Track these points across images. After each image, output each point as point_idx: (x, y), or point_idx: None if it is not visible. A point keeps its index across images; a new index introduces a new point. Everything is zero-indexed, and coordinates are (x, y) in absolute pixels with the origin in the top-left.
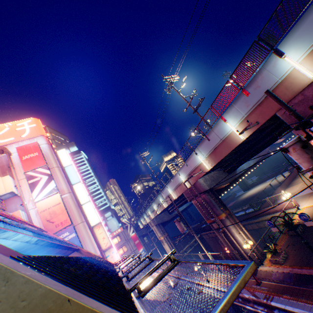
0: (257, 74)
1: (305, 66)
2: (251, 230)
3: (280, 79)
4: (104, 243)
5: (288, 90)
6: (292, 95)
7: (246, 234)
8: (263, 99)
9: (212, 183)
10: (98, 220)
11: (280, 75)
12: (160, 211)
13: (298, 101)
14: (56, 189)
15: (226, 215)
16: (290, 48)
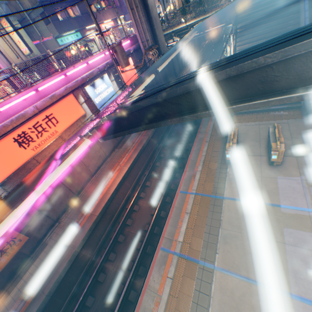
0: None
1: None
2: None
3: None
4: None
5: None
6: None
7: (182, 0)
8: None
9: None
10: None
11: None
12: None
13: None
14: None
15: None
16: None
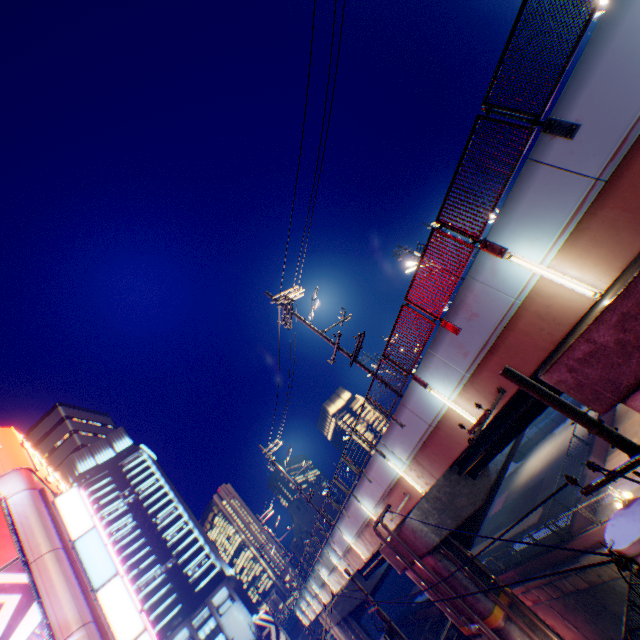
0: (463, 290)
1: (565, 272)
2: (573, 593)
3: (520, 299)
4: None
5: (545, 320)
6: (561, 331)
7: None
8: (495, 338)
9: (441, 520)
10: None
11: (516, 290)
12: (339, 586)
13: (583, 355)
14: (41, 632)
15: (506, 611)
16: (515, 237)
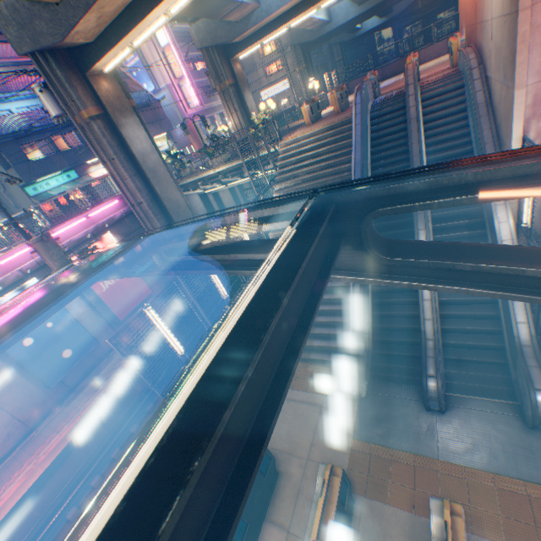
0: None
1: None
2: None
3: None
4: (177, 73)
5: None
6: None
7: (240, 118)
8: None
9: (206, 40)
10: (166, 42)
11: None
12: None
13: None
14: None
15: (220, 91)
16: None
